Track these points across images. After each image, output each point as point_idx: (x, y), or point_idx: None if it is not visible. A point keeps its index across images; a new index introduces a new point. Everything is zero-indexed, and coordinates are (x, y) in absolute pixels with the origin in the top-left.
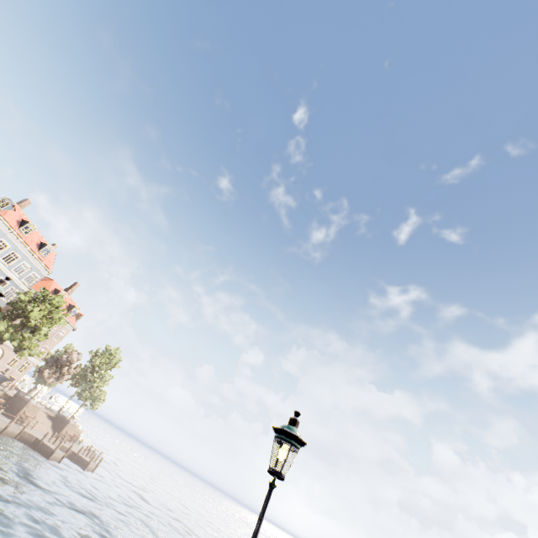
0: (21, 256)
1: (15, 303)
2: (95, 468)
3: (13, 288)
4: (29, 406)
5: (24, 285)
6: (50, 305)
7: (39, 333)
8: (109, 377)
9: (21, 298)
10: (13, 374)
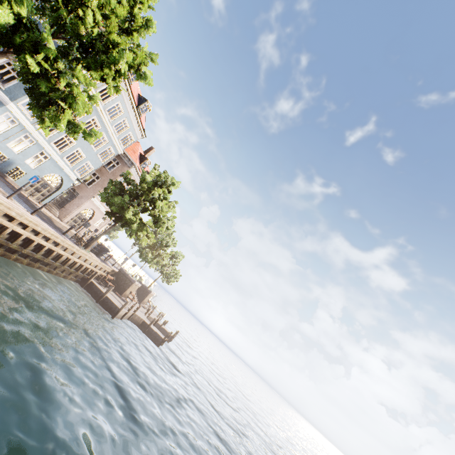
0: (123, 111)
1: (127, 176)
2: (173, 339)
3: (110, 148)
4: (132, 285)
5: (120, 146)
6: (167, 190)
7: (163, 226)
8: (181, 256)
9: (147, 179)
10: (97, 233)
